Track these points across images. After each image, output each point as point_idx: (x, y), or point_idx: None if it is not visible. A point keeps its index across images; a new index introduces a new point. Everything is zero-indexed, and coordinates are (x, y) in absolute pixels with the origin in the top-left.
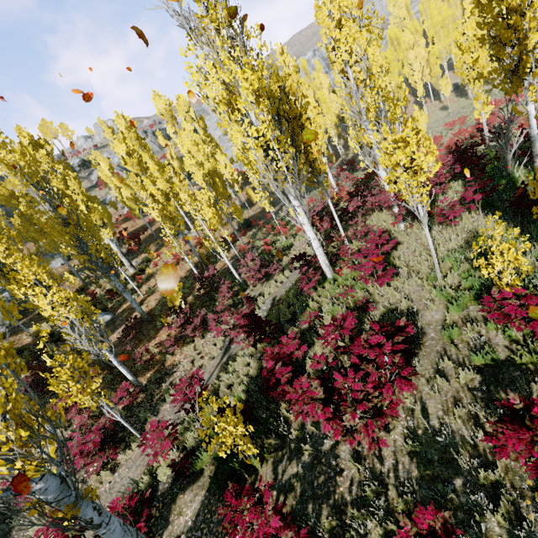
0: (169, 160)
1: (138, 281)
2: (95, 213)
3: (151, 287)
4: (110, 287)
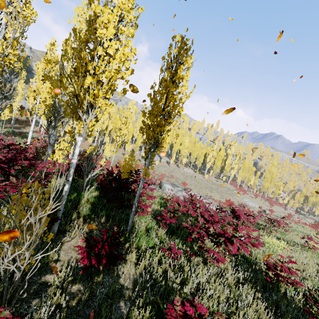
0: None
1: None
2: None
3: None
4: None
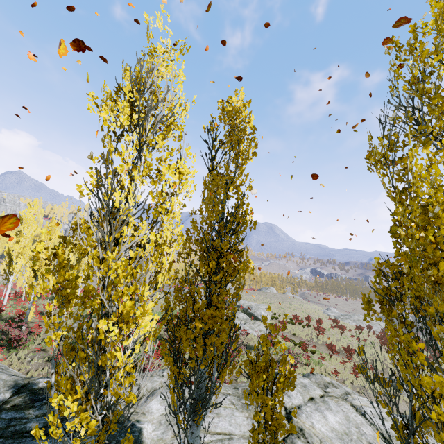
0: None
1: None
2: None
3: None
4: None
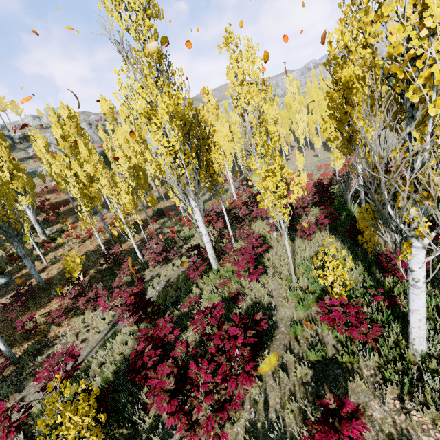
0: (104, 150)
1: (45, 248)
2: (18, 180)
3: (58, 255)
4: (15, 251)
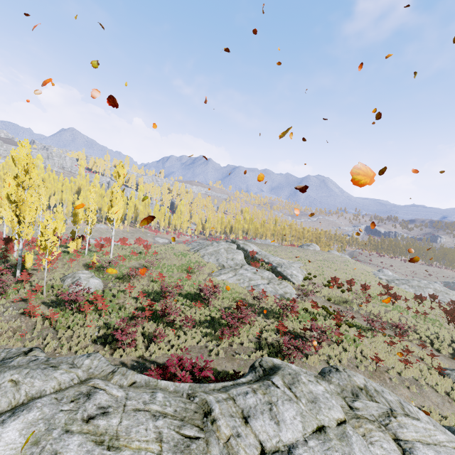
0: None
1: None
2: None
3: None
4: None
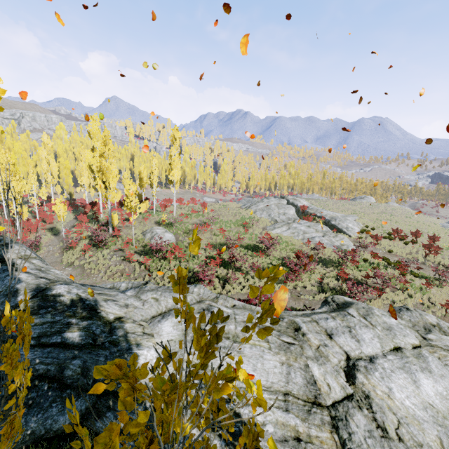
0: None
1: None
2: None
3: None
4: None
